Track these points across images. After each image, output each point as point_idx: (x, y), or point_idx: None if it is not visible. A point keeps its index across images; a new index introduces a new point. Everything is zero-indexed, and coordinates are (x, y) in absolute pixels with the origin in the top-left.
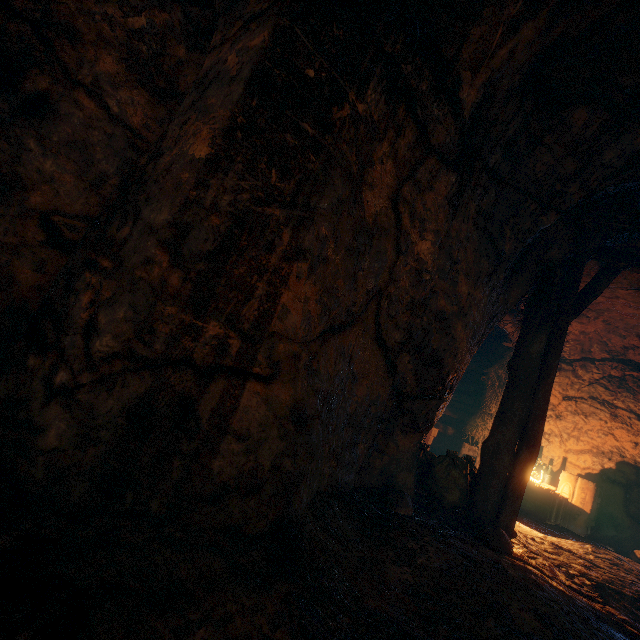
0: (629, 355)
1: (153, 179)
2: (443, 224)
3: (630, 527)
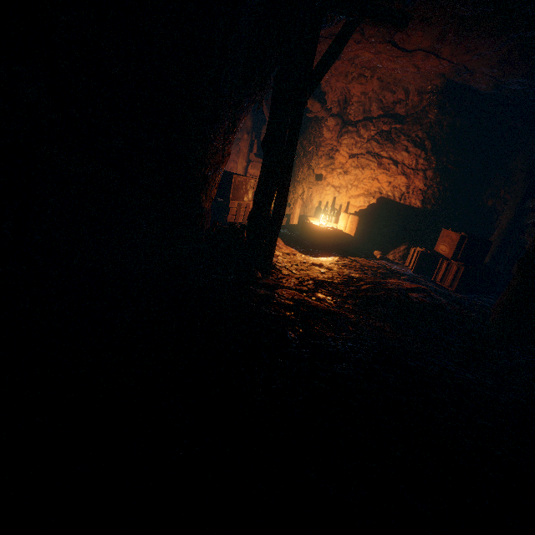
0: (397, 109)
1: None
2: None
3: (378, 238)
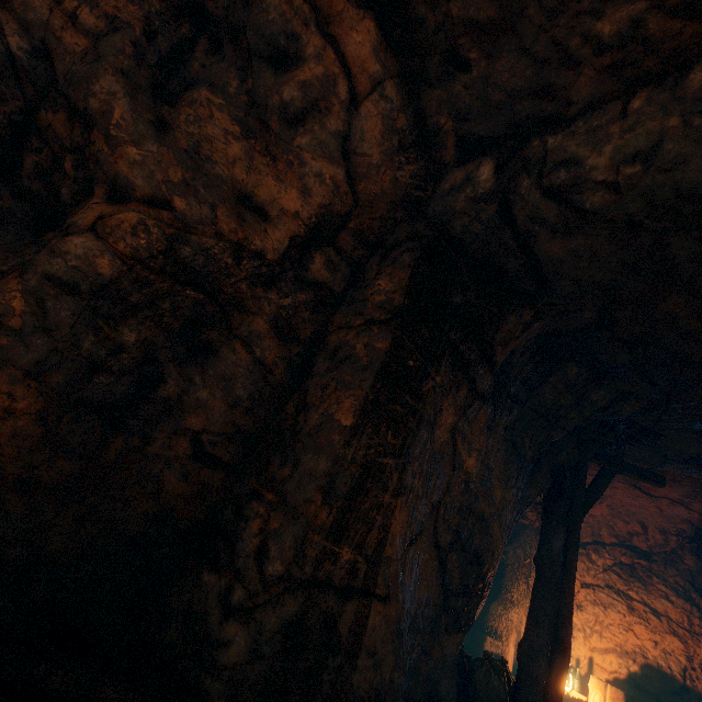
0: (634, 541)
1: (306, 431)
2: (483, 443)
3: None
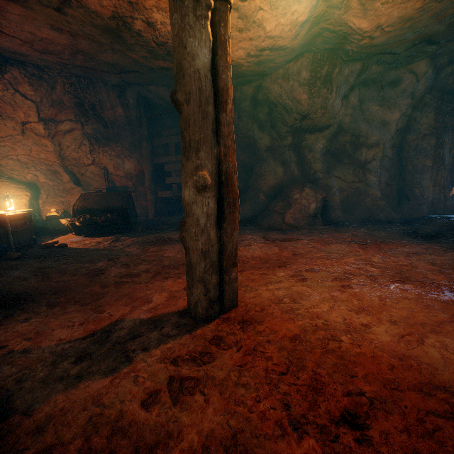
0: None
1: (419, 171)
2: None
3: None
